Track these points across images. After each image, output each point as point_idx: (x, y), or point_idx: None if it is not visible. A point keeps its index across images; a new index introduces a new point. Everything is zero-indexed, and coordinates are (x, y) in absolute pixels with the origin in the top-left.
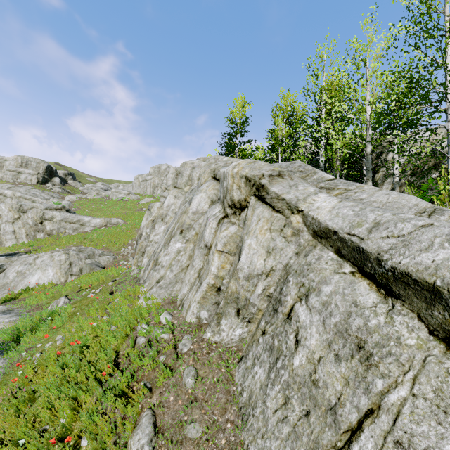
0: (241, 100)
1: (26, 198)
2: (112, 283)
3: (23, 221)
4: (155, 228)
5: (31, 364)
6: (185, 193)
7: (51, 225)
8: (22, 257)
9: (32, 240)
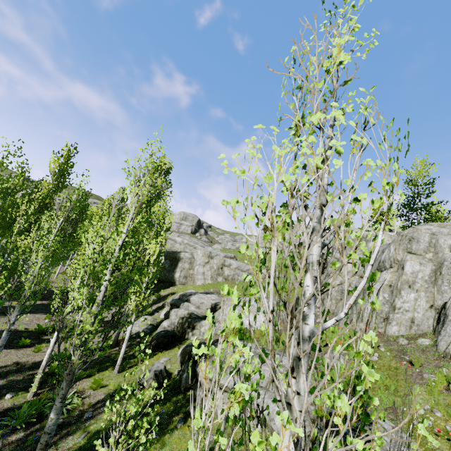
0: (422, 162)
1: (190, 245)
2: (383, 348)
3: (210, 265)
4: (400, 294)
5: (435, 432)
6: (428, 260)
7: (229, 271)
8: (230, 298)
9: (215, 282)
